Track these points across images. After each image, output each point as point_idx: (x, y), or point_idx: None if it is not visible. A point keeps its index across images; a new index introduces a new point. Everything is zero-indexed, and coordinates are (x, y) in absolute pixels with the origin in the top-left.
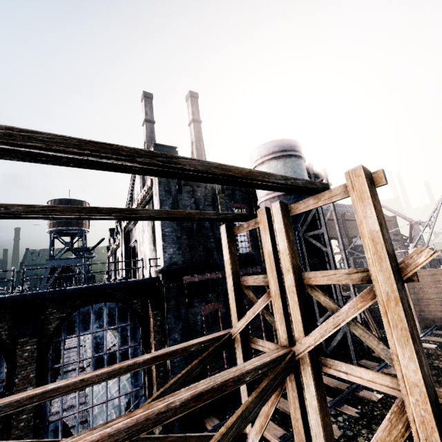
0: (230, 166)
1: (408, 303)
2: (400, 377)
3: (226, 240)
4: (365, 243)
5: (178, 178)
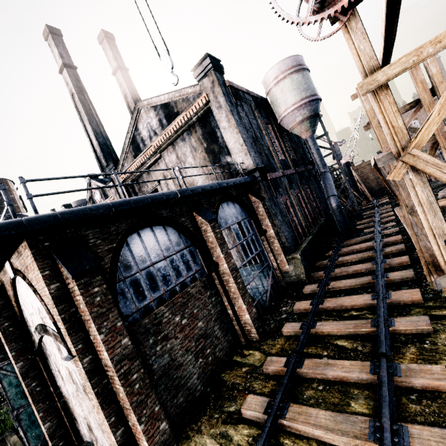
0: None
1: None
2: None
3: (367, 95)
4: None
5: None
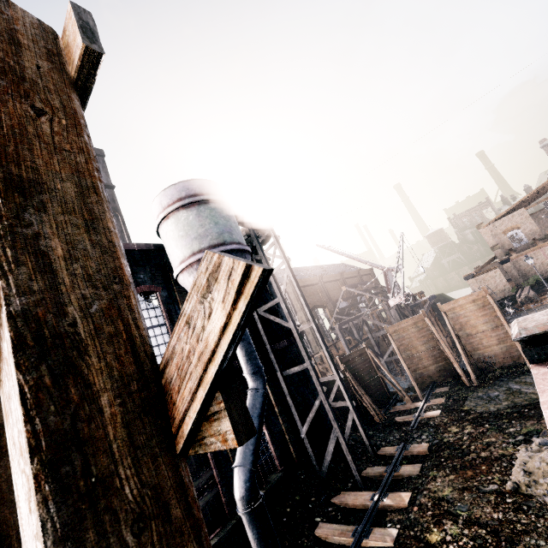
0: None
1: None
2: None
3: None
4: None
5: None
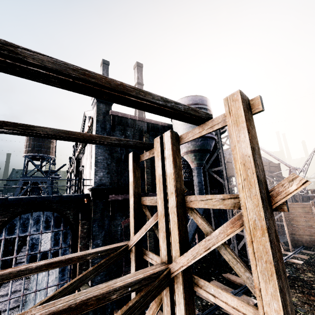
0: (95, 74)
1: (276, 233)
2: (261, 314)
3: (132, 165)
4: (237, 168)
5: (29, 77)
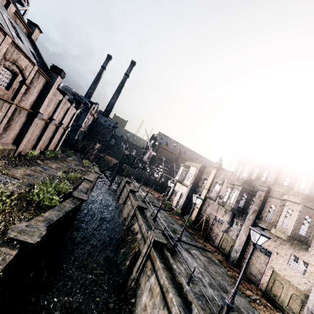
0: None
1: None
2: None
3: None
4: None
5: None
